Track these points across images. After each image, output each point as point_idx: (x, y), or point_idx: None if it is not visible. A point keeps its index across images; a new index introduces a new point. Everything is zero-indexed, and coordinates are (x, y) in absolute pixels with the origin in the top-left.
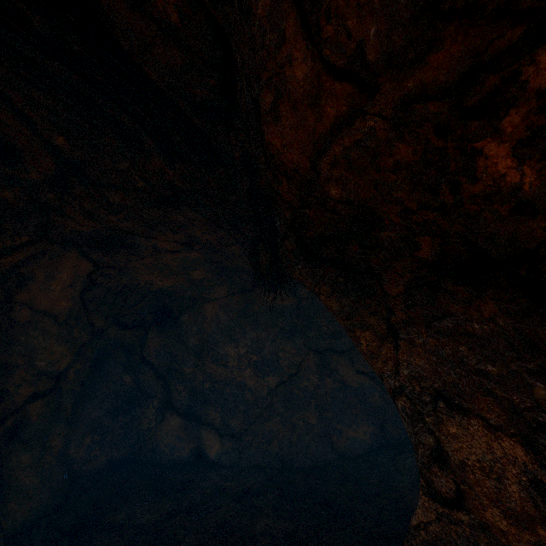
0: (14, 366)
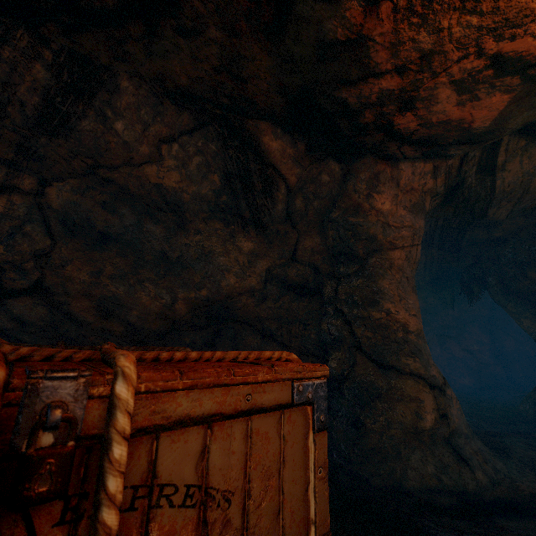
0: None
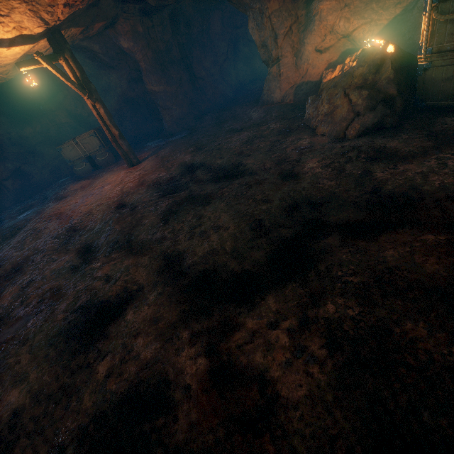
0: (217, 53)
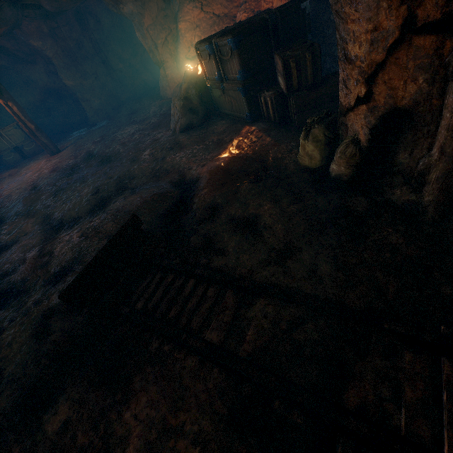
0: (135, 44)
